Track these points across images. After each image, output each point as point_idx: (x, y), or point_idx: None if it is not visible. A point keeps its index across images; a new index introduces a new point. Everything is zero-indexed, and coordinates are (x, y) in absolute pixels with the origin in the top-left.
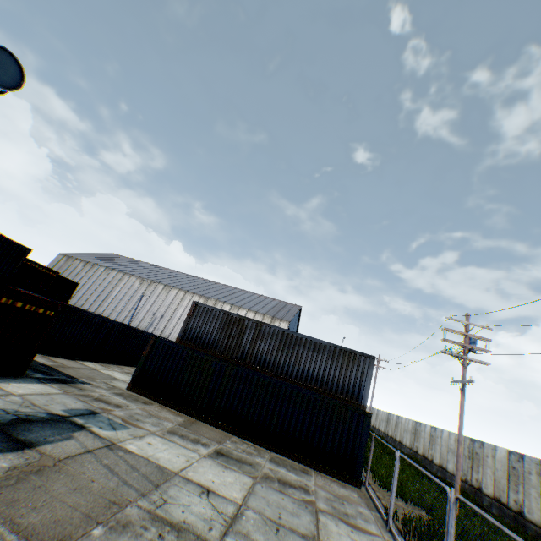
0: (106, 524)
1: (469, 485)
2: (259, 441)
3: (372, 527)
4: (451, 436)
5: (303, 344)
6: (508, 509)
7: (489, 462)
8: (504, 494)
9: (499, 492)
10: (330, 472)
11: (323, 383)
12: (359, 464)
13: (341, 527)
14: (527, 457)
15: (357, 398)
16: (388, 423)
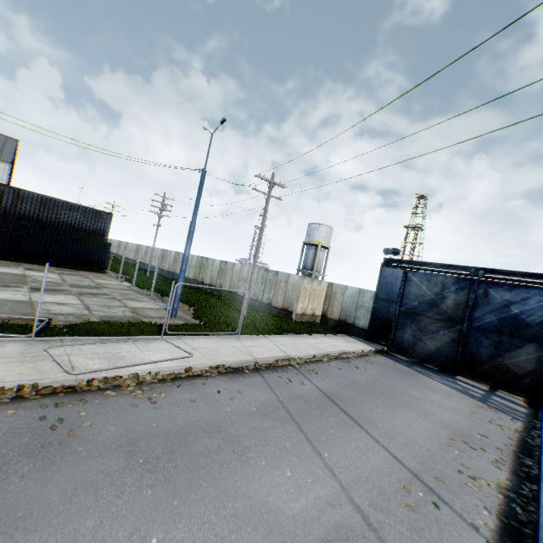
0: (30, 282)
1: (160, 269)
2: (43, 264)
3: (113, 280)
4: (156, 250)
5: (62, 206)
6: (171, 273)
7: (169, 258)
8: (171, 268)
9: (170, 268)
10: (91, 270)
11: (80, 230)
12: (106, 265)
13: (102, 280)
14: (181, 253)
15: (103, 236)
16: (120, 248)
